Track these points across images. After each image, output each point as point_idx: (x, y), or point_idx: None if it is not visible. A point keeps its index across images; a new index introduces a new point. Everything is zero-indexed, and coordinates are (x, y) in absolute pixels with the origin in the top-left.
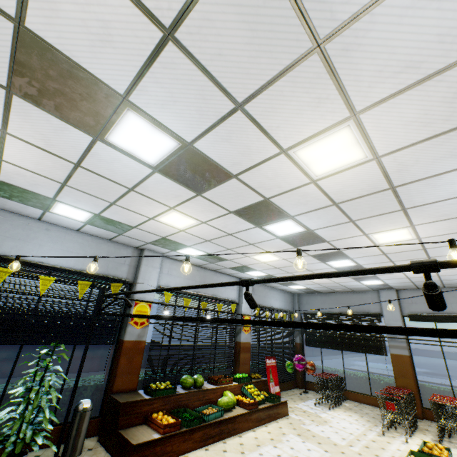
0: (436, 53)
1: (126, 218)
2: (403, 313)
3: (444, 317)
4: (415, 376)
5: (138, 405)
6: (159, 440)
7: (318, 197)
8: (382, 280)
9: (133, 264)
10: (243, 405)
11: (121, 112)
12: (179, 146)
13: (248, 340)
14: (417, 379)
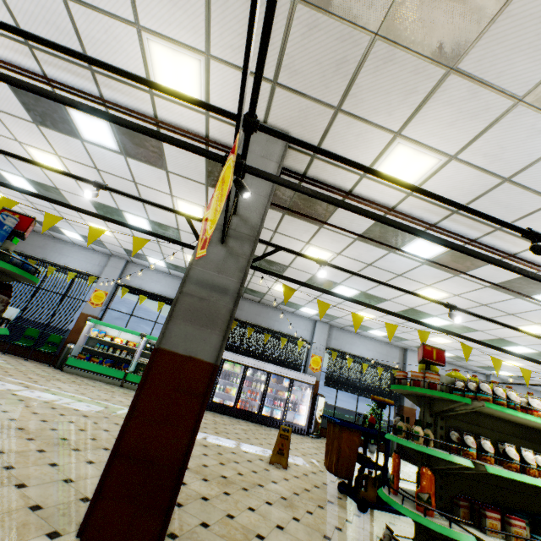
0: None
1: (407, 336)
2: None
3: None
4: None
5: None
6: None
7: (536, 340)
8: None
9: (401, 358)
10: None
11: (431, 317)
12: (452, 323)
13: None
14: None
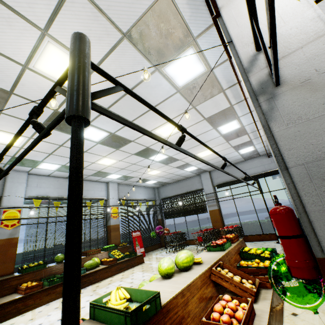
0: None
1: None
2: (214, 184)
3: (233, 182)
4: (222, 220)
5: (8, 282)
6: (21, 299)
7: None
8: (195, 166)
9: None
10: (105, 263)
11: None
12: None
13: (117, 223)
14: (223, 221)
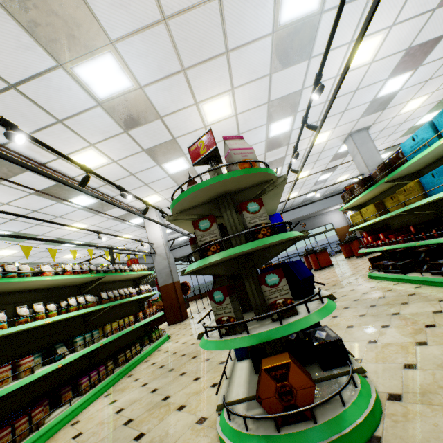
0: (89, 215)
1: None
2: None
3: (177, 259)
4: None
5: None
6: None
7: (81, 234)
8: (146, 250)
9: None
10: None
11: None
12: (12, 233)
13: None
14: None
